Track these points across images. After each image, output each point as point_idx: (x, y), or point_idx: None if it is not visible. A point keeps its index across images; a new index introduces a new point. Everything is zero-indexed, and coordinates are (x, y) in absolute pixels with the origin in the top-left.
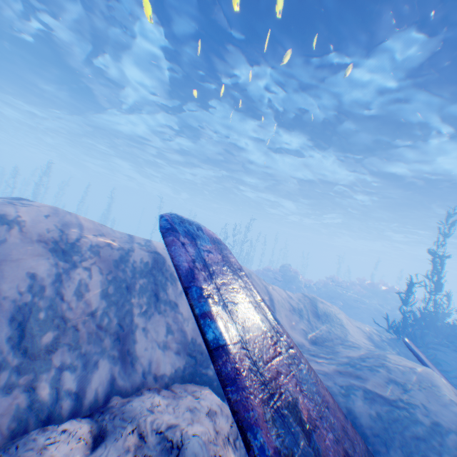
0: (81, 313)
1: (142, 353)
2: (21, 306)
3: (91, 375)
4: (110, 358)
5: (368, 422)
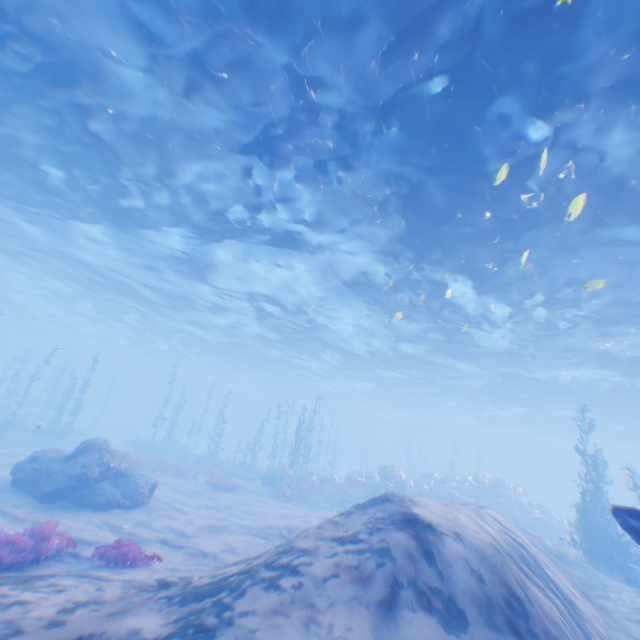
0: None
1: None
2: None
3: None
4: None
5: None
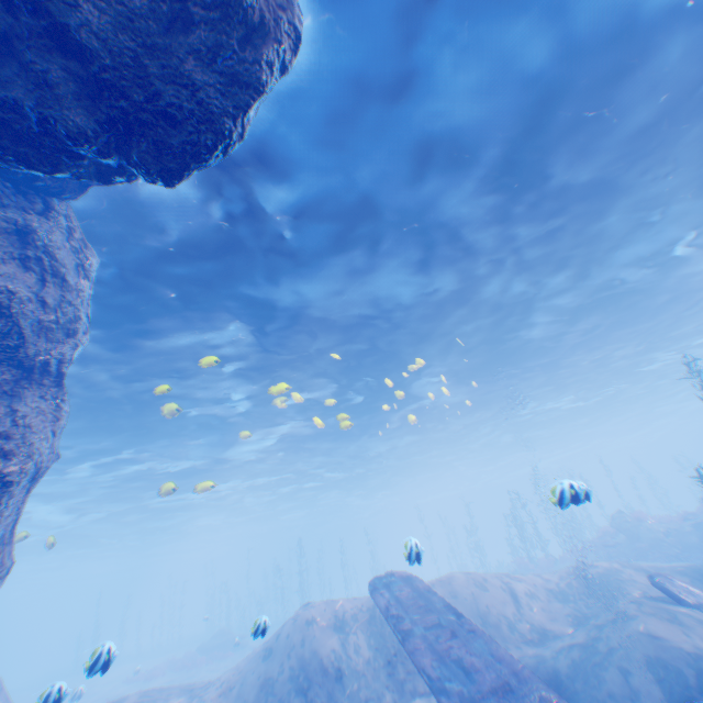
0: (362, 662)
1: (405, 677)
2: (335, 667)
3: (381, 698)
4: (387, 685)
5: (563, 668)
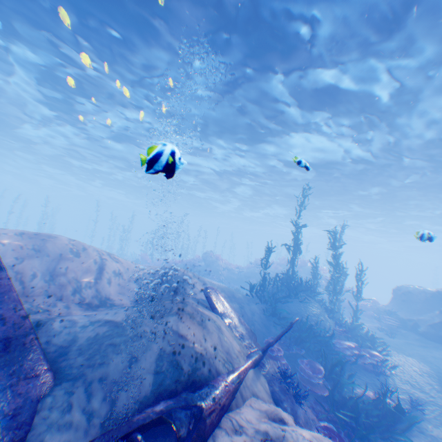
0: None
1: None
2: None
3: None
4: None
5: (82, 341)
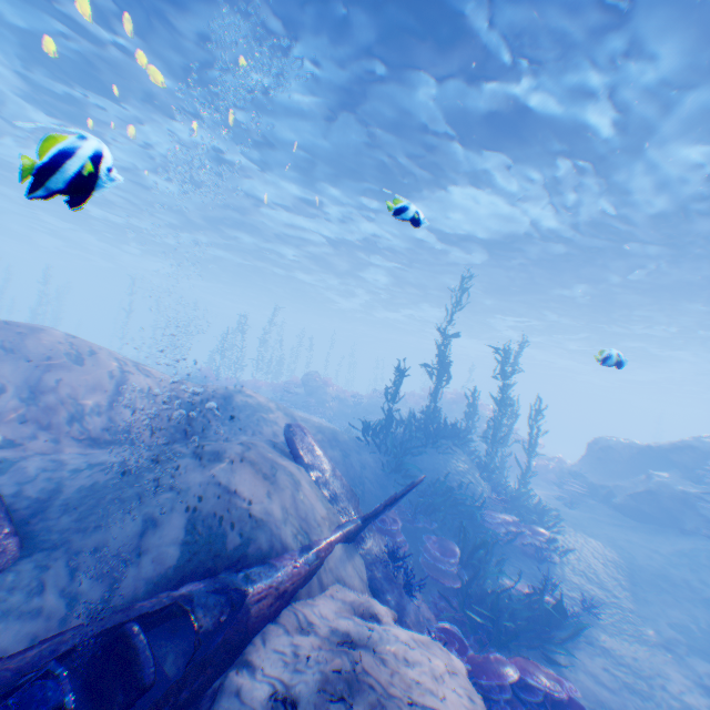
0: None
1: None
2: None
3: None
4: None
5: (71, 493)
